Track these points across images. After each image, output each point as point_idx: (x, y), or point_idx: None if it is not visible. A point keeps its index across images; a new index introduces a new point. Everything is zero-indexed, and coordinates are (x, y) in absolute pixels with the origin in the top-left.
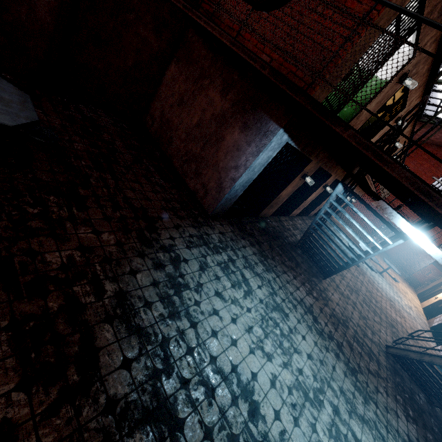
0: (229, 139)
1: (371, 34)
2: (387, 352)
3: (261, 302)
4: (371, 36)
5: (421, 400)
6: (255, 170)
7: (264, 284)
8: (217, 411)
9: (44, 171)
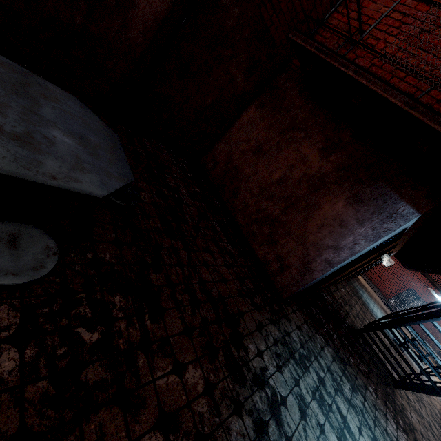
0: (328, 210)
1: None
2: None
3: None
4: None
5: None
6: (358, 255)
7: (361, 421)
8: None
9: (108, 244)
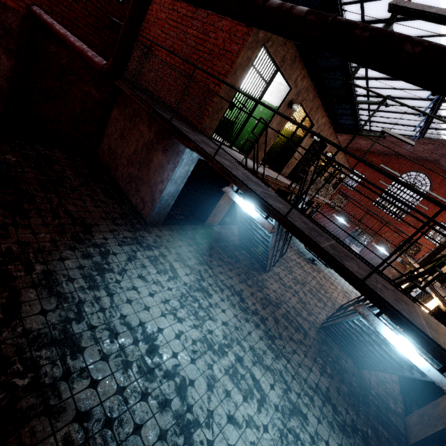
0: (156, 161)
1: (234, 79)
2: (319, 328)
3: (185, 285)
4: (235, 81)
5: (347, 364)
6: (178, 182)
7: (193, 273)
8: (117, 346)
9: None
